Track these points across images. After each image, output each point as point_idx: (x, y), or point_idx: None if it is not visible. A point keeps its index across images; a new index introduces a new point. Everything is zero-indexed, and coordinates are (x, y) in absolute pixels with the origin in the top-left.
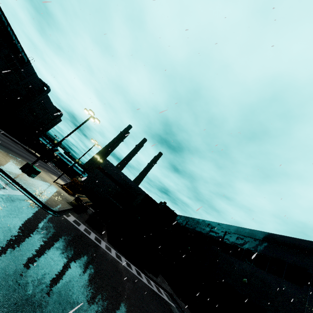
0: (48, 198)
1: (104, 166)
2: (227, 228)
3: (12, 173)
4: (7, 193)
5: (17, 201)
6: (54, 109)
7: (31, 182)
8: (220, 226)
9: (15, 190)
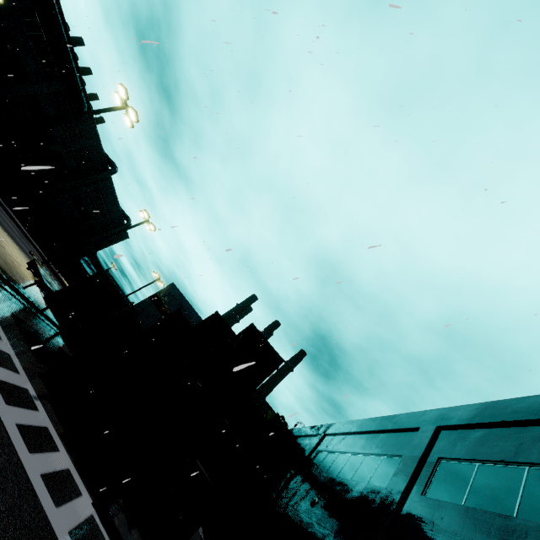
0: None
1: (165, 296)
2: (441, 417)
3: None
4: None
5: None
6: (119, 211)
7: None
8: (417, 418)
9: None
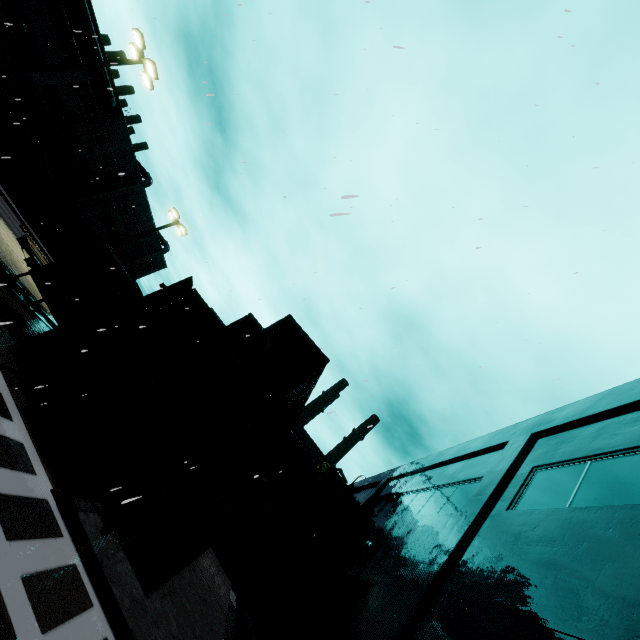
0: None
1: None
2: (538, 423)
3: None
4: None
5: None
6: (155, 233)
7: None
8: (505, 433)
9: None
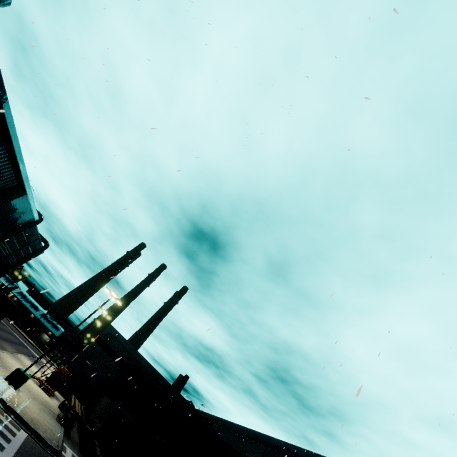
0: (44, 426)
1: (106, 336)
2: (267, 441)
3: (9, 398)
4: (20, 442)
5: (30, 451)
6: (38, 239)
7: (22, 401)
8: (259, 437)
9: (19, 429)
